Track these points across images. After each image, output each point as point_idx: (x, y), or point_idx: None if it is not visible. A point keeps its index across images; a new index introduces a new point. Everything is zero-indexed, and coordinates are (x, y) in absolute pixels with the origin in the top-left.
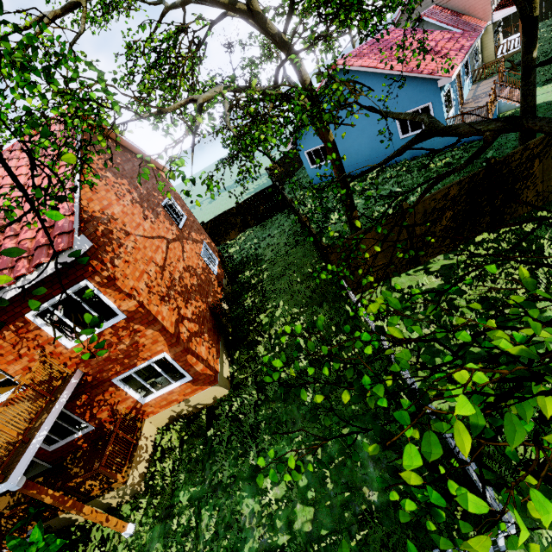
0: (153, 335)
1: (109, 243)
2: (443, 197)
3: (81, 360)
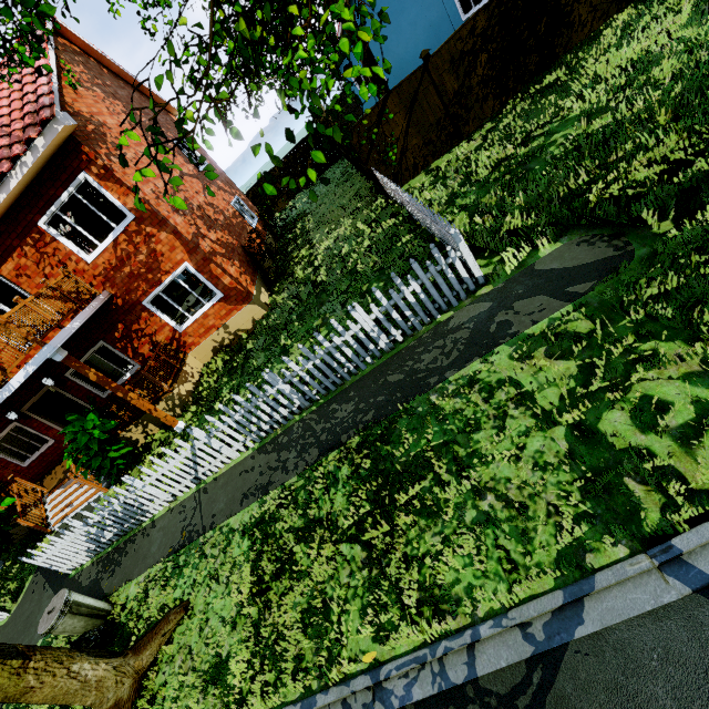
0: (169, 239)
1: (103, 142)
2: (470, 33)
3: (105, 278)
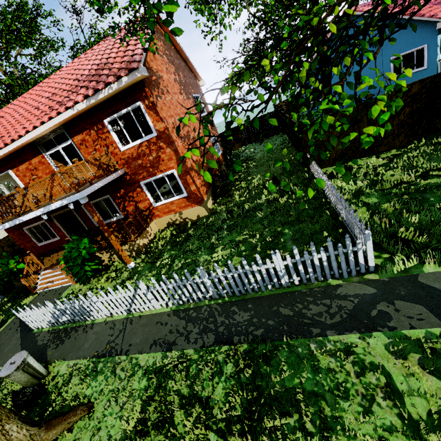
0: (170, 153)
1: (157, 88)
2: (405, 93)
3: (126, 162)
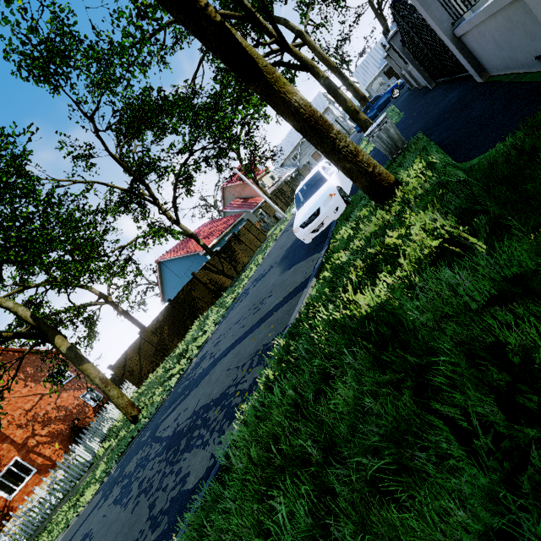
0: (8, 446)
1: None
2: (157, 322)
3: None
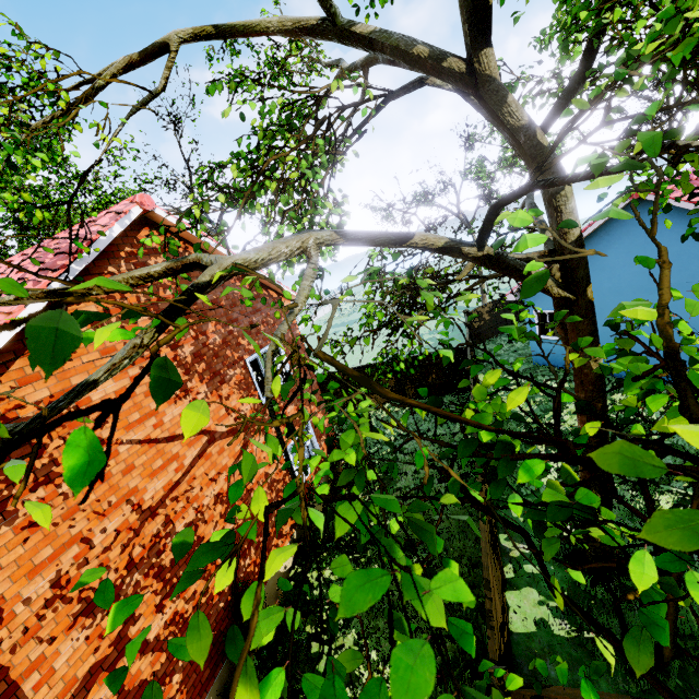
0: None
1: (6, 483)
2: None
3: None
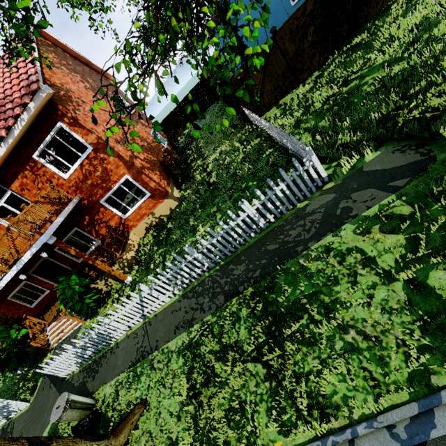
0: (115, 161)
1: (70, 102)
2: (302, 14)
3: (76, 188)
